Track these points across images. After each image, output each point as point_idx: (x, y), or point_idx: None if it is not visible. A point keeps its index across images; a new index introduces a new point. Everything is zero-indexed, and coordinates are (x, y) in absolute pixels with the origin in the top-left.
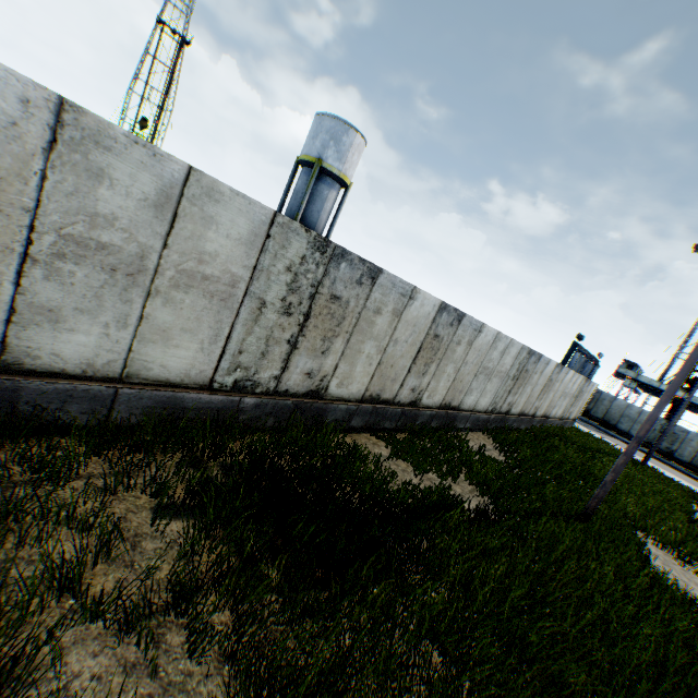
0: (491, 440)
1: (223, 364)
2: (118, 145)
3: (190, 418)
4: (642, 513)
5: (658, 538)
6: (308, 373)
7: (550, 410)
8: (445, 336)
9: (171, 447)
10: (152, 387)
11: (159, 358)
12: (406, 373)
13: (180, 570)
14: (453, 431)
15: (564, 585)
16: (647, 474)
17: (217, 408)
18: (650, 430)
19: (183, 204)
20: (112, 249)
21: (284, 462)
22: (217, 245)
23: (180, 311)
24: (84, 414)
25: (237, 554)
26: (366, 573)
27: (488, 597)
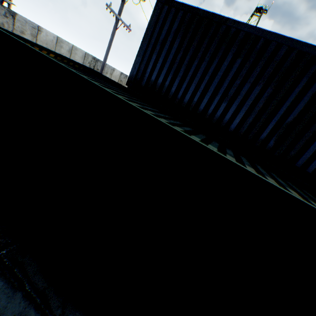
0: None
1: None
2: None
3: None
4: None
5: None
6: None
7: None
8: (5, 24)
9: None
10: None
11: None
12: None
13: None
14: None
15: None
16: None
17: None
18: None
19: None
20: None
21: None
22: None
23: None
24: None
25: None
26: None
27: None
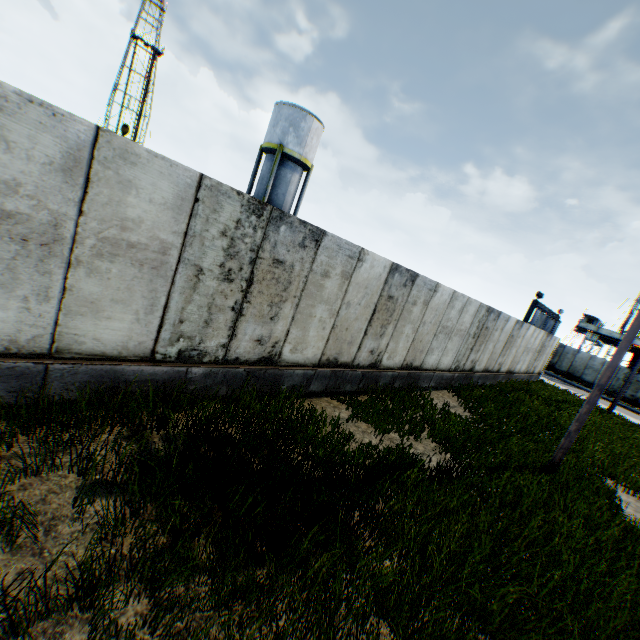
0: (456, 397)
1: (163, 335)
2: (10, 104)
3: (134, 391)
4: (611, 460)
5: (628, 485)
6: (258, 340)
7: (514, 366)
8: (399, 297)
9: (111, 422)
10: (87, 362)
11: (91, 331)
12: (362, 336)
13: (88, 557)
14: (417, 390)
15: (531, 541)
16: (613, 422)
17: (163, 379)
18: (614, 379)
19: (96, 168)
20: (20, 217)
21: (232, 431)
22: (140, 211)
23: (108, 281)
24: (13, 393)
25: (167, 532)
26: (307, 545)
27: (445, 562)
